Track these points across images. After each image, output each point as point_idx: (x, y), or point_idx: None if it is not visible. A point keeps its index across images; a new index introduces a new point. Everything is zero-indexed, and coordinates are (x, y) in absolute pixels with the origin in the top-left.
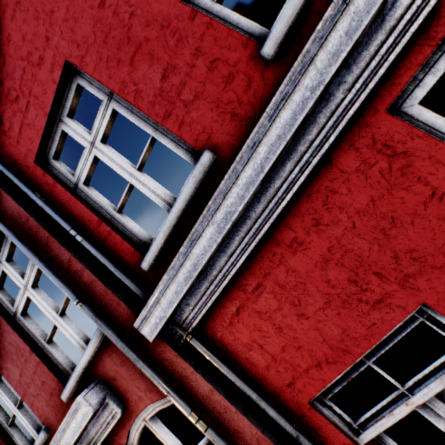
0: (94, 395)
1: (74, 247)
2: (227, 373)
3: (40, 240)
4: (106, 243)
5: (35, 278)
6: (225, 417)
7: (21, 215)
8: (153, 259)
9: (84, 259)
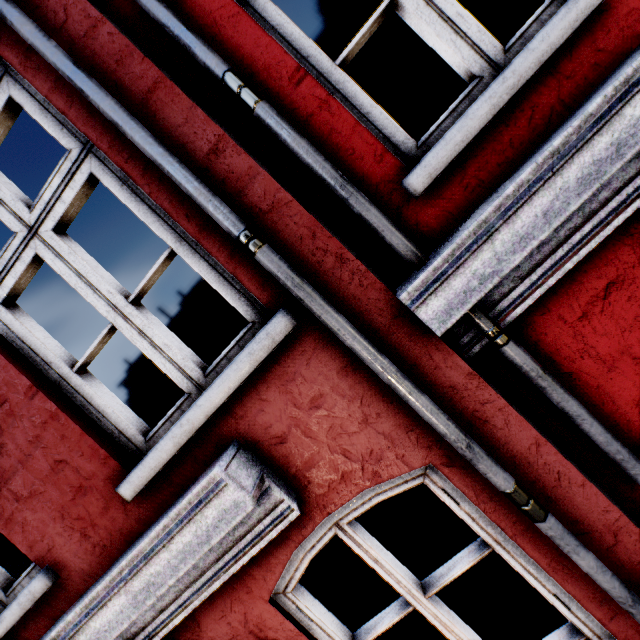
0: (243, 470)
1: (223, 125)
2: (576, 407)
3: (126, 88)
4: (308, 128)
5: (68, 208)
6: (554, 497)
7: (72, 14)
8: (446, 164)
9: (251, 154)
